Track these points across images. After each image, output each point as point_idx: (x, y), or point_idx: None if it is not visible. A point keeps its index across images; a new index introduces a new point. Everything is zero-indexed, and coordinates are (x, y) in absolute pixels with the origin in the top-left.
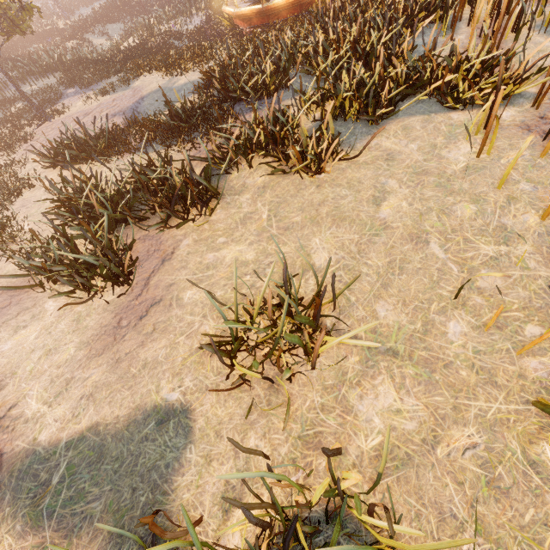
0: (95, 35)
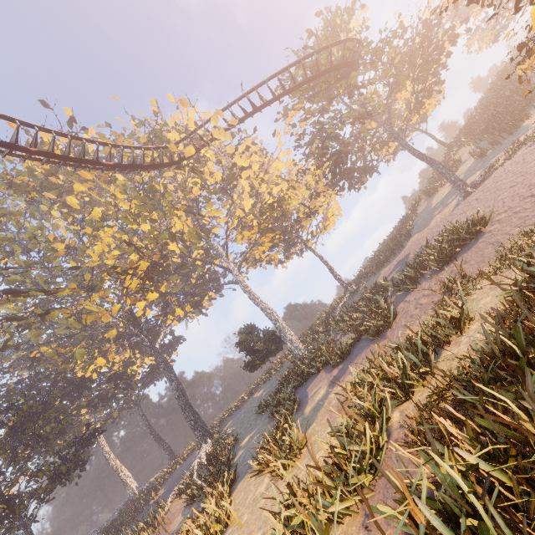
0: None
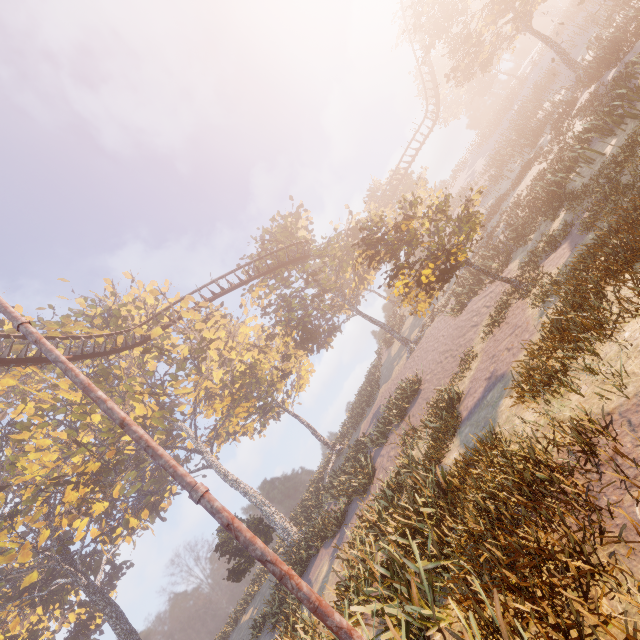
0: None
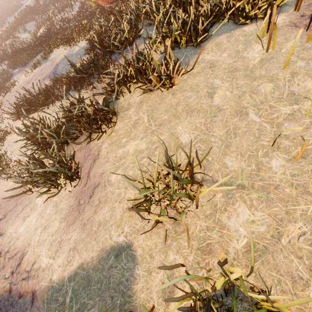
0: (21, 33)
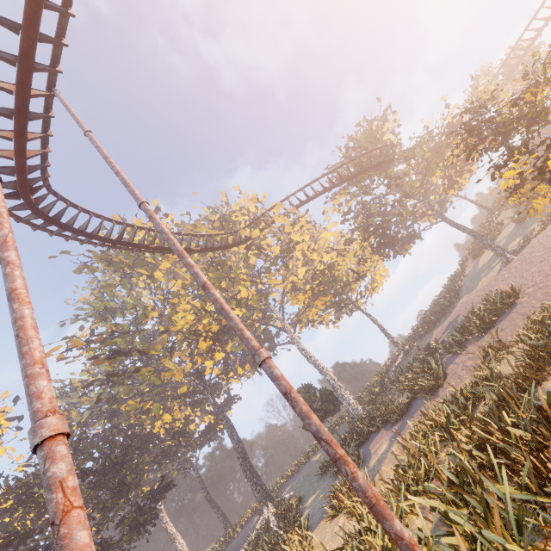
0: None
